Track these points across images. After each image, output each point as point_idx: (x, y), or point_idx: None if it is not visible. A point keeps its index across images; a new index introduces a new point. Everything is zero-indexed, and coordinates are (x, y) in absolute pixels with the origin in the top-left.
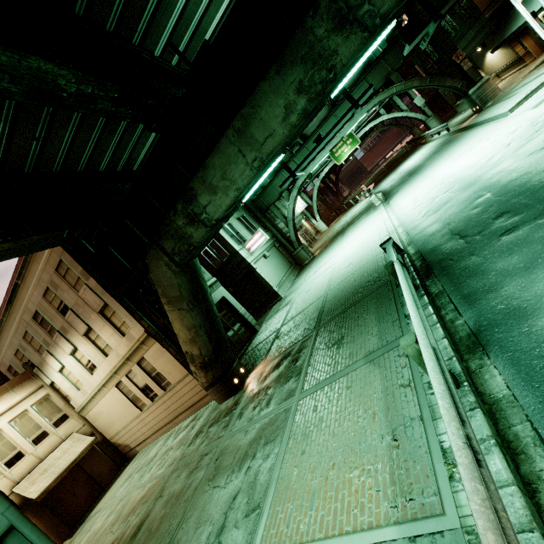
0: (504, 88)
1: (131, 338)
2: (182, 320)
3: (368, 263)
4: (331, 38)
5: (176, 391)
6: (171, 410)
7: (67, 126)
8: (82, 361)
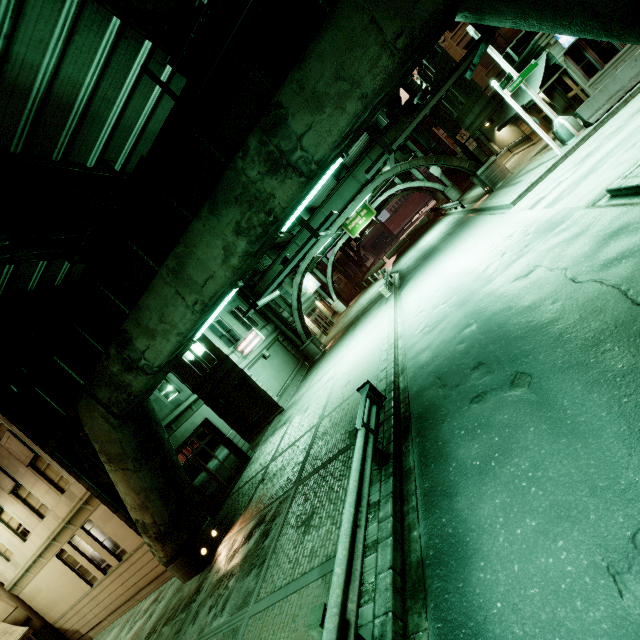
0: (513, 168)
1: (72, 496)
2: (128, 481)
3: None
4: (266, 181)
5: (134, 561)
6: (129, 585)
7: None
8: (11, 524)
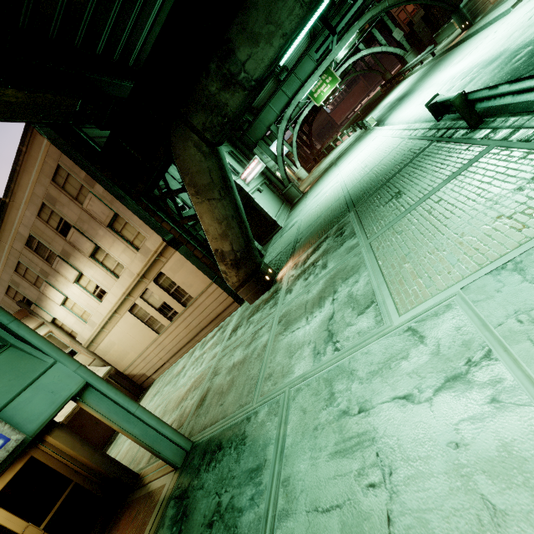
0: (492, 3)
1: (146, 252)
2: (212, 212)
3: (391, 153)
4: None
5: (198, 305)
6: (192, 328)
7: None
8: (88, 289)
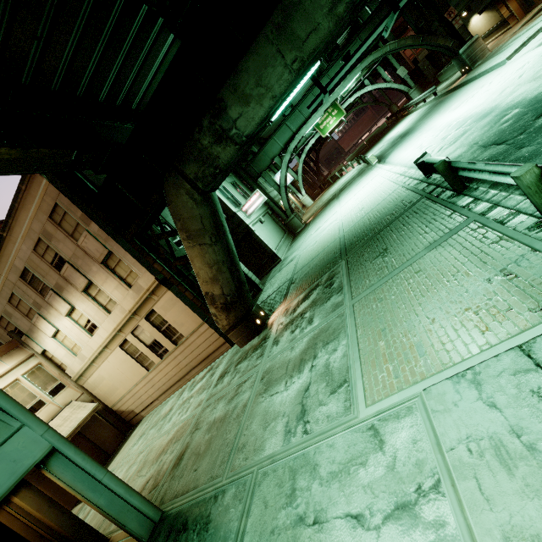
0: (491, 49)
1: (139, 289)
2: (203, 256)
3: (386, 199)
4: None
5: (189, 344)
6: (182, 366)
7: (71, 29)
8: (79, 323)
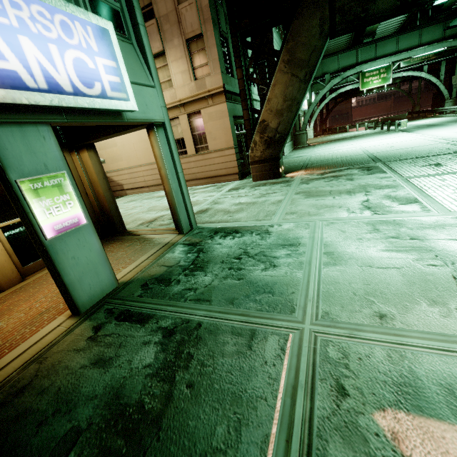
0: None
1: (201, 86)
2: (287, 87)
3: (425, 146)
4: None
5: (208, 157)
6: (189, 172)
7: None
8: None
